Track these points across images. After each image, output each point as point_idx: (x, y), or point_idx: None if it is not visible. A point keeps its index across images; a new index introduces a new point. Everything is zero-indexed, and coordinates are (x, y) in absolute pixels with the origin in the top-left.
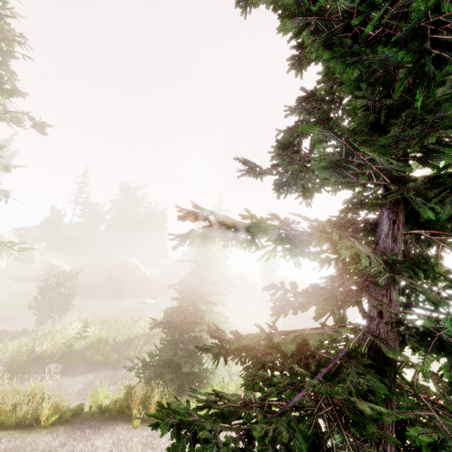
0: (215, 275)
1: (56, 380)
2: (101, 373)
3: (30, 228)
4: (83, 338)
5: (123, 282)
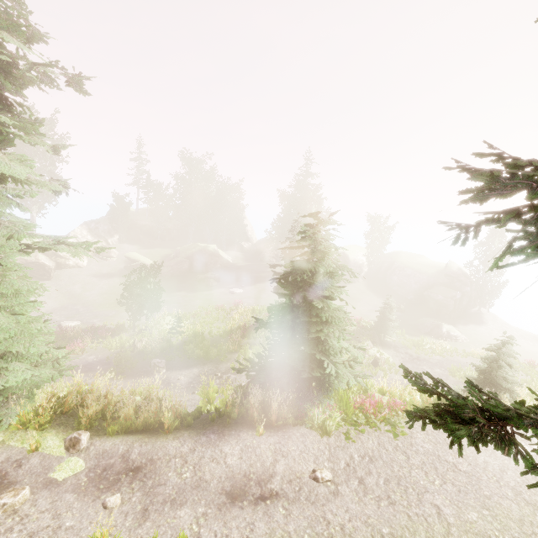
0: (328, 263)
1: (163, 374)
2: (204, 368)
3: (99, 221)
4: (179, 333)
5: (205, 271)
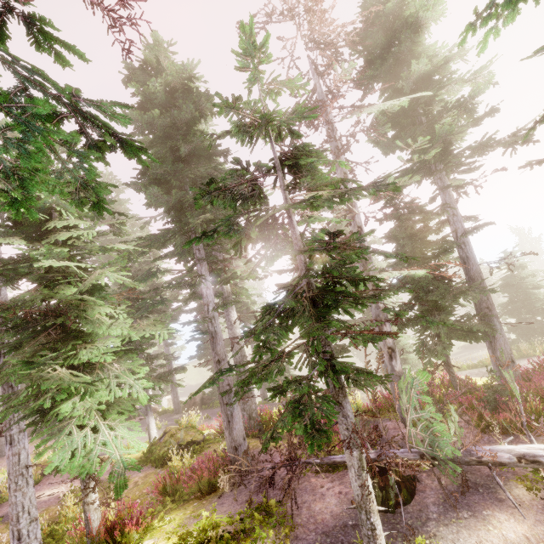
0: (526, 271)
1: None
2: None
3: None
4: None
5: None
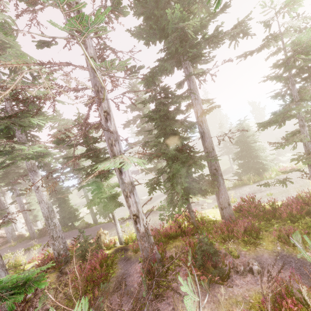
0: (250, 132)
1: None
2: None
3: None
4: None
5: None
